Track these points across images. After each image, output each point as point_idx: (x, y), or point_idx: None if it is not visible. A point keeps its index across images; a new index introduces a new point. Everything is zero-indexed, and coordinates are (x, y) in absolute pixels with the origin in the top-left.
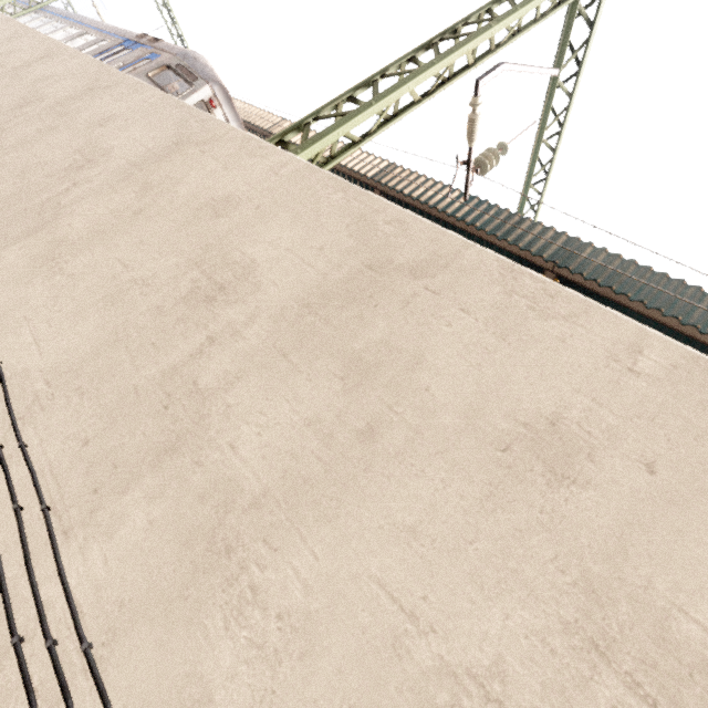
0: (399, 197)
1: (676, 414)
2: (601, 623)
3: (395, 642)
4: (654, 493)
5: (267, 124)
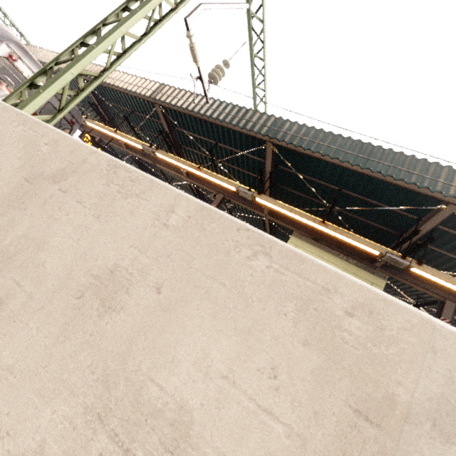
0: (171, 107)
1: (182, 249)
2: (106, 401)
3: None
4: (156, 306)
5: None
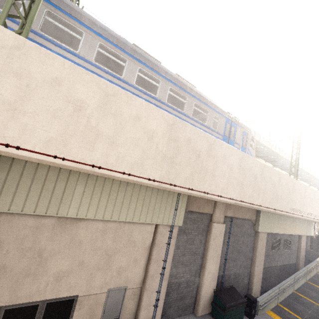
0: None
1: None
2: None
3: (317, 207)
4: None
5: None
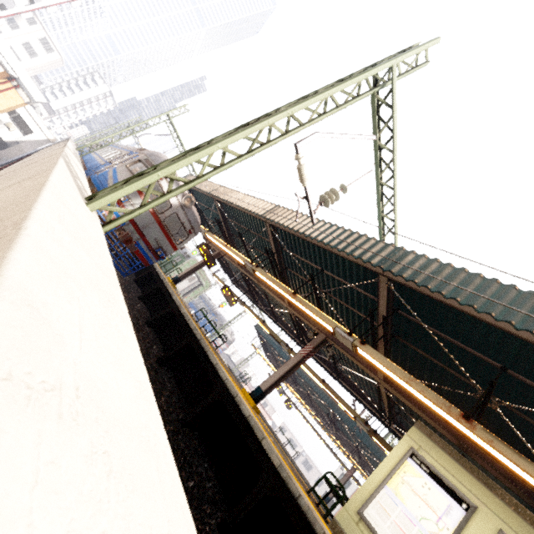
0: (279, 226)
1: None
2: None
3: None
4: None
5: (210, 189)
